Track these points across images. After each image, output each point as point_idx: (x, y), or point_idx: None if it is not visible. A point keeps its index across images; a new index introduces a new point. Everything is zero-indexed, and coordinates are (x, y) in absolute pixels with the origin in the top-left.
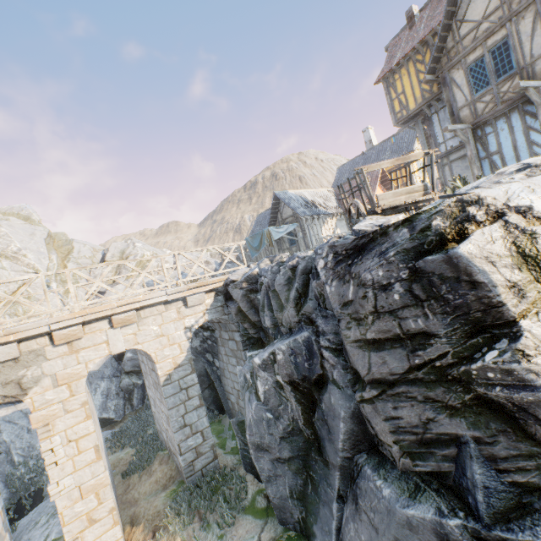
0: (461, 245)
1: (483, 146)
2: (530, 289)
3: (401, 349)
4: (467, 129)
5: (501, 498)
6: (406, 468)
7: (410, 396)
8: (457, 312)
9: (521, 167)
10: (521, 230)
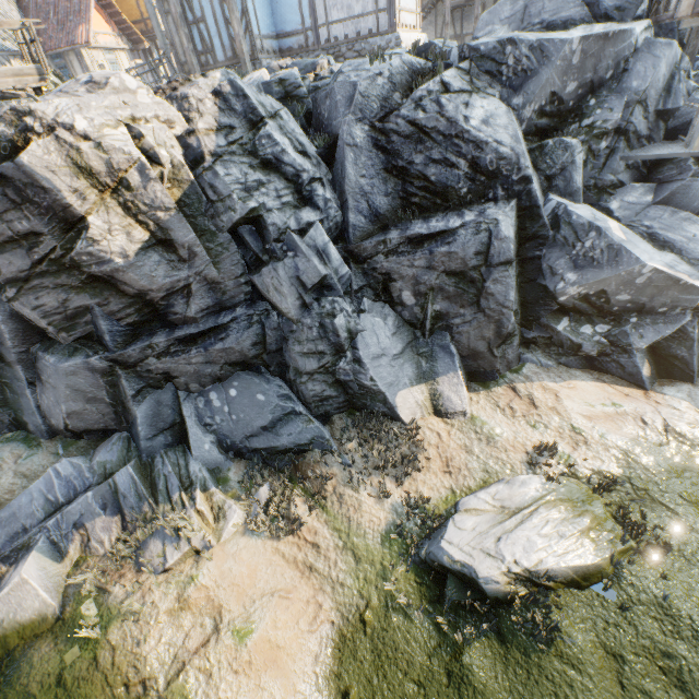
0: (23, 155)
1: (189, 5)
2: (90, 194)
3: (22, 249)
4: None
5: (123, 335)
6: (67, 341)
7: (45, 287)
8: (51, 213)
9: (89, 80)
10: (70, 145)
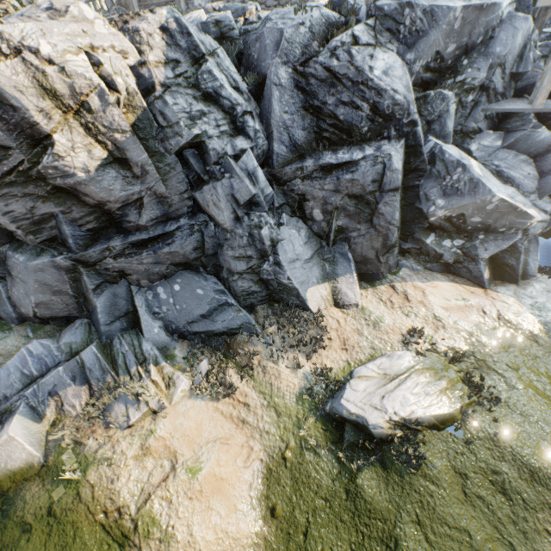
0: None
1: None
2: (55, 114)
3: None
4: None
5: (84, 239)
6: (34, 243)
7: (13, 195)
8: (18, 130)
9: (49, 7)
10: (36, 68)
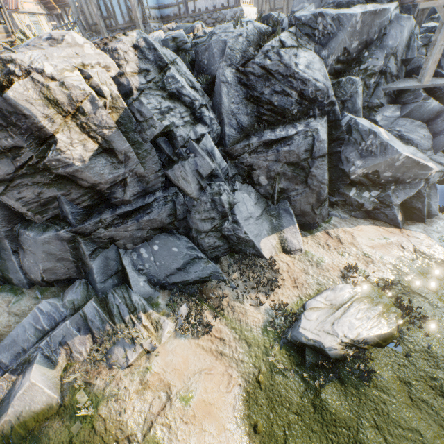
0: (9, 91)
1: None
2: (57, 118)
3: (7, 159)
4: None
5: (81, 214)
6: (41, 221)
7: (25, 184)
8: (28, 133)
9: (49, 37)
10: (42, 84)
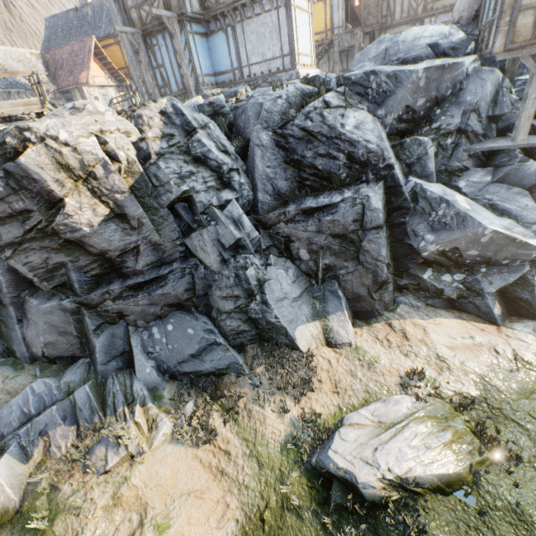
0: (21, 157)
1: (154, 56)
2: (67, 182)
3: (18, 222)
4: (137, 35)
5: (88, 284)
6: (47, 288)
7: (33, 248)
8: (39, 196)
9: (72, 107)
10: (55, 150)
